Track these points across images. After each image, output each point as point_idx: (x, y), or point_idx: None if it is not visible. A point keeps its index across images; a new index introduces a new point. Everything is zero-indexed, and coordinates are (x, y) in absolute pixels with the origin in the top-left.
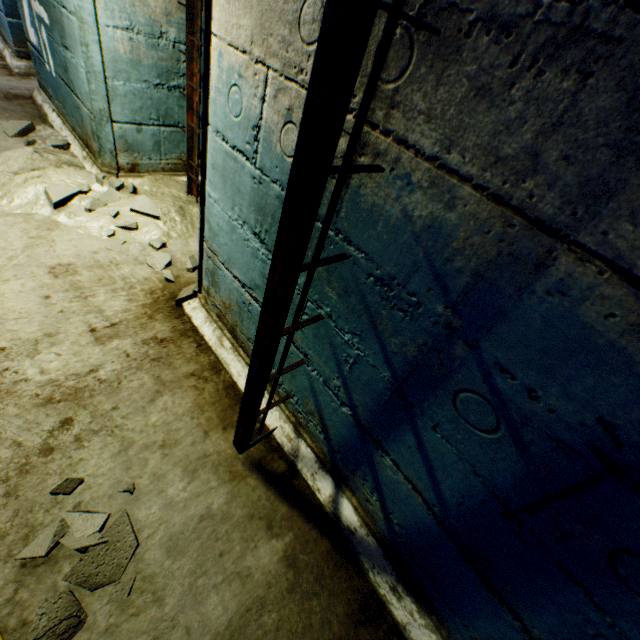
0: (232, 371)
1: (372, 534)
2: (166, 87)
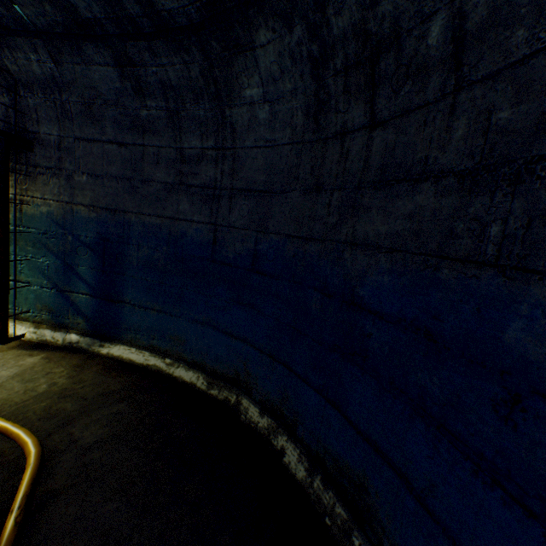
0: None
1: (87, 336)
2: None
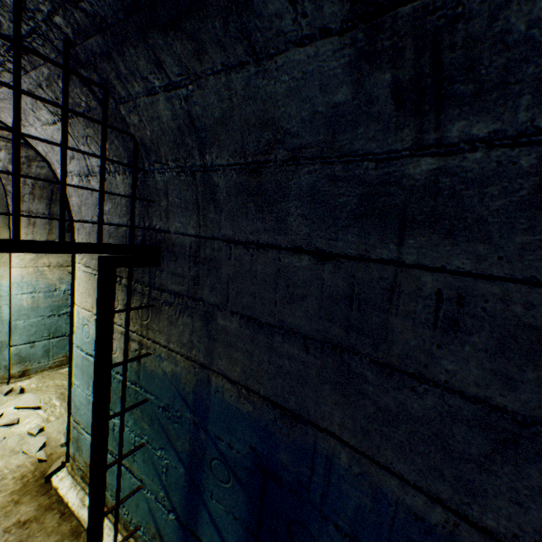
0: None
1: None
2: (57, 315)
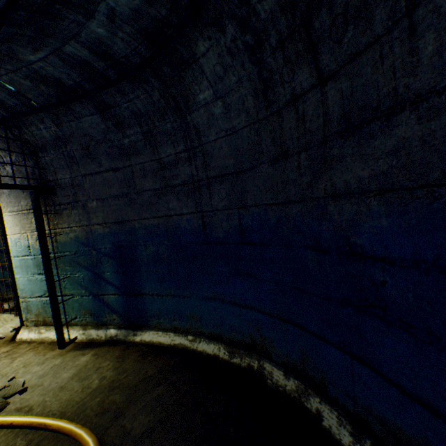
0: (50, 337)
1: (122, 328)
2: None
